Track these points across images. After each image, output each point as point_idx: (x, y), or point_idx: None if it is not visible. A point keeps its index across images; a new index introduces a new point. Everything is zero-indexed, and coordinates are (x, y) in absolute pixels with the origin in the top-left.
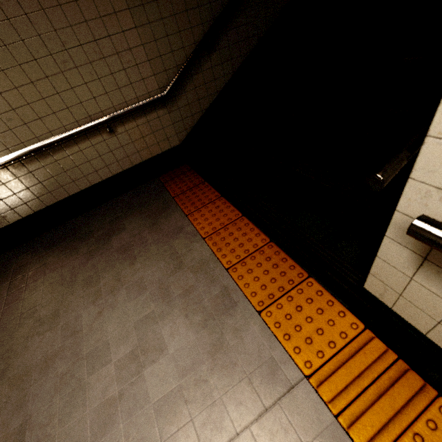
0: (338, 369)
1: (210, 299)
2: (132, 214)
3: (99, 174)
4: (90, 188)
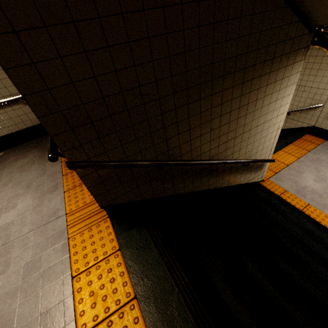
0: (80, 211)
1: (48, 187)
2: (35, 149)
3: (18, 126)
4: (13, 134)
